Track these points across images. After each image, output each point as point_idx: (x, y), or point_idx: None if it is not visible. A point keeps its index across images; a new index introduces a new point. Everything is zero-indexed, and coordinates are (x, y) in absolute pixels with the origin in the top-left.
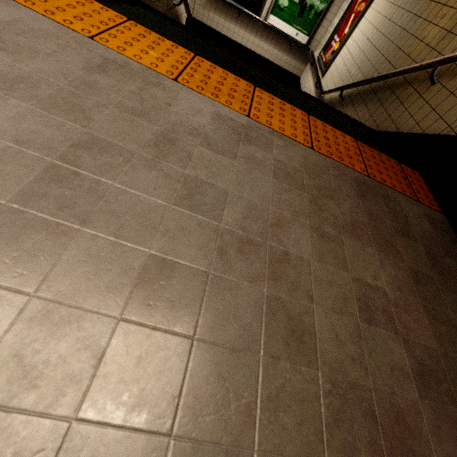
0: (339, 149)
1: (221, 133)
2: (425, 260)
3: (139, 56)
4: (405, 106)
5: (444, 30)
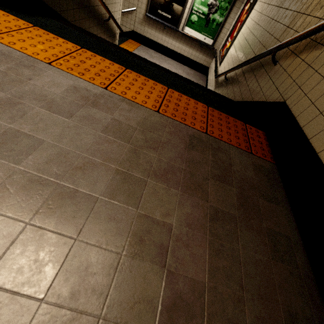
0: (186, 112)
1: (69, 99)
2: (234, 201)
3: (25, 48)
4: (258, 82)
5: (285, 26)
